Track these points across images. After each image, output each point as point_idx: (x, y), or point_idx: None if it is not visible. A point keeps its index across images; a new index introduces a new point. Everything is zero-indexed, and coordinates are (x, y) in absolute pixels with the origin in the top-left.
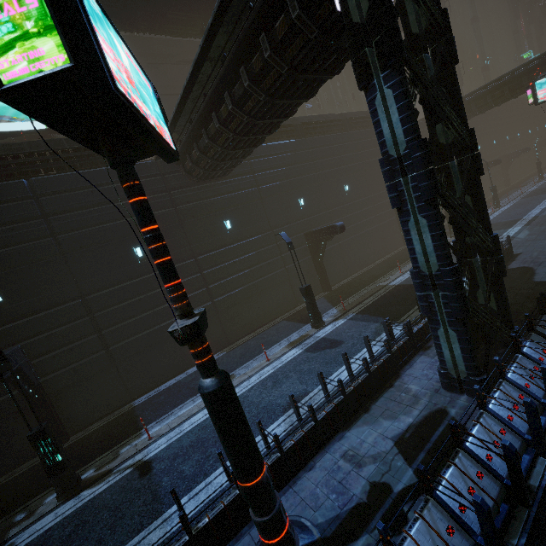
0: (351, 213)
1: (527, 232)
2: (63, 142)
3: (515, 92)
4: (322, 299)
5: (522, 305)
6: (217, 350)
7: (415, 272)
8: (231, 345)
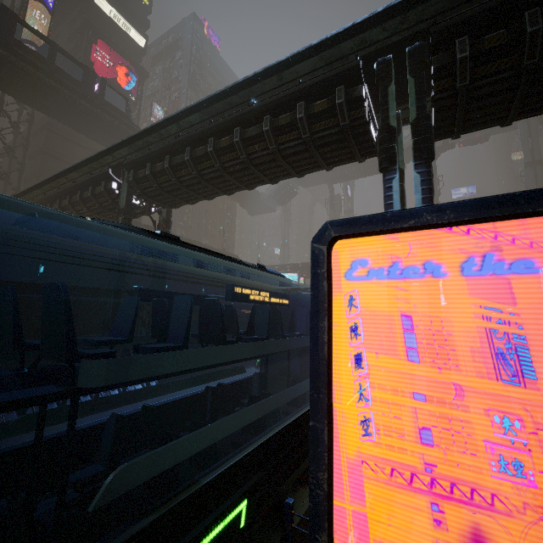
0: None
1: None
2: None
3: None
4: None
5: None
6: None
7: (103, 319)
8: None
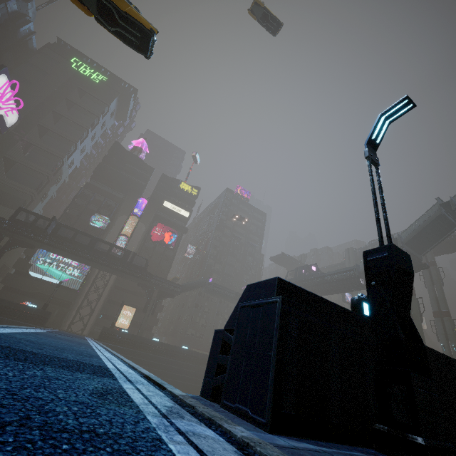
0: None
1: None
2: (34, 310)
3: None
4: None
5: None
6: None
7: None
8: None
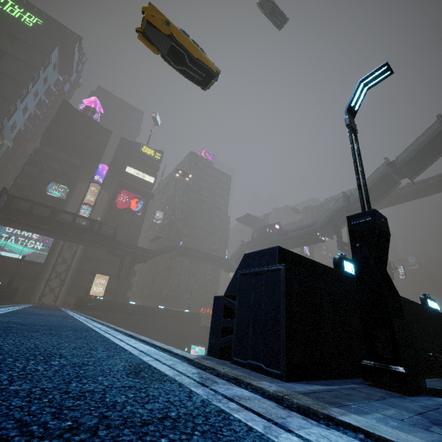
0: None
1: None
2: None
3: None
4: None
5: None
6: None
7: None
8: None
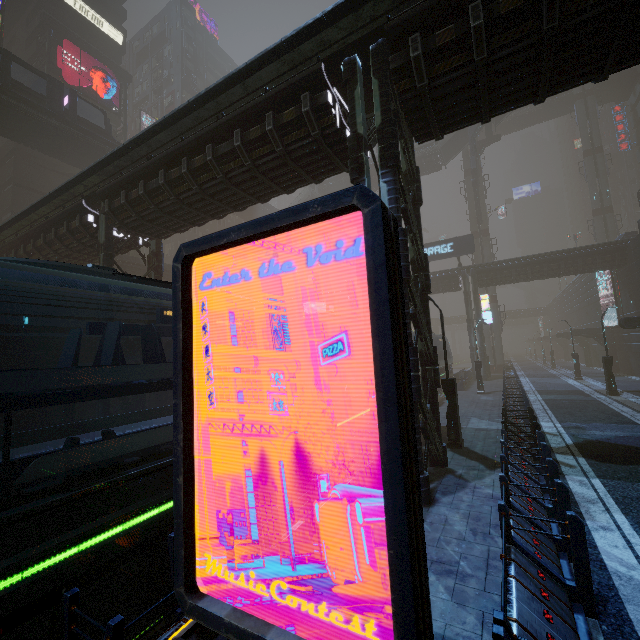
0: None
1: None
2: None
3: None
4: None
5: None
6: None
7: None
8: None
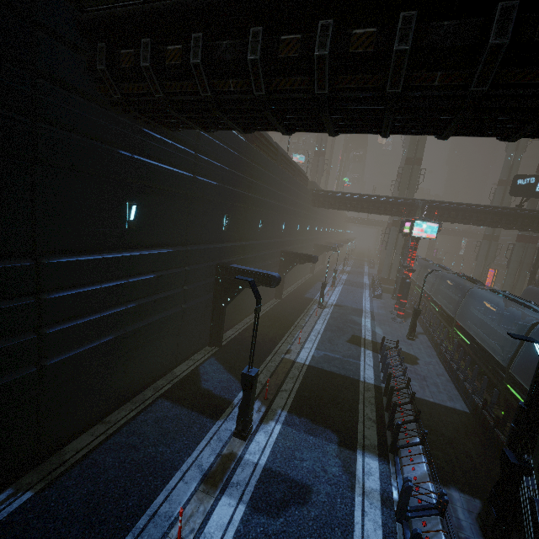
0: (255, 253)
1: (381, 329)
2: None
3: (374, 211)
4: (215, 361)
5: (463, 444)
6: (3, 481)
7: None
8: (46, 461)
